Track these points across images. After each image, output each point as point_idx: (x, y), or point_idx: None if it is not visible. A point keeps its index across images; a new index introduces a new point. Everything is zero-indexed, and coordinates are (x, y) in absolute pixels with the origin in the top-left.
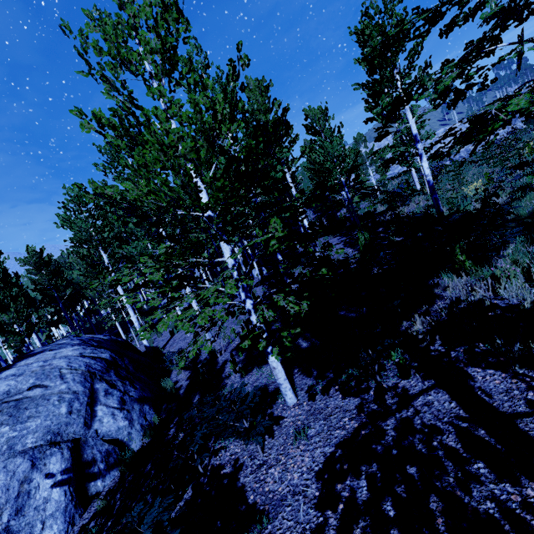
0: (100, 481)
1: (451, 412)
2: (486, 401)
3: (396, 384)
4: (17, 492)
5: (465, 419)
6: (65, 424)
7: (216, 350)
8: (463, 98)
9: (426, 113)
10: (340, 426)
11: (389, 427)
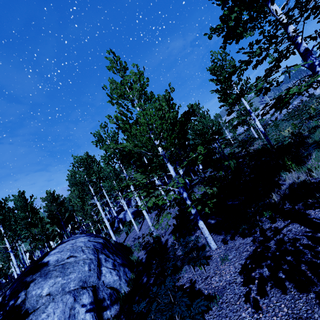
0: (108, 311)
1: (302, 230)
2: (318, 222)
3: (270, 226)
4: (69, 314)
5: (309, 231)
6: (88, 276)
7: (159, 236)
8: (269, 90)
9: (251, 99)
10: (245, 251)
11: (272, 244)
